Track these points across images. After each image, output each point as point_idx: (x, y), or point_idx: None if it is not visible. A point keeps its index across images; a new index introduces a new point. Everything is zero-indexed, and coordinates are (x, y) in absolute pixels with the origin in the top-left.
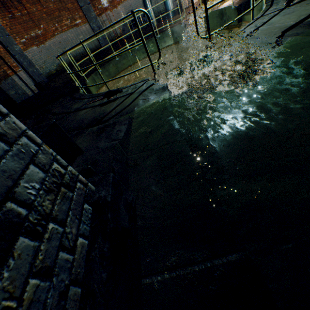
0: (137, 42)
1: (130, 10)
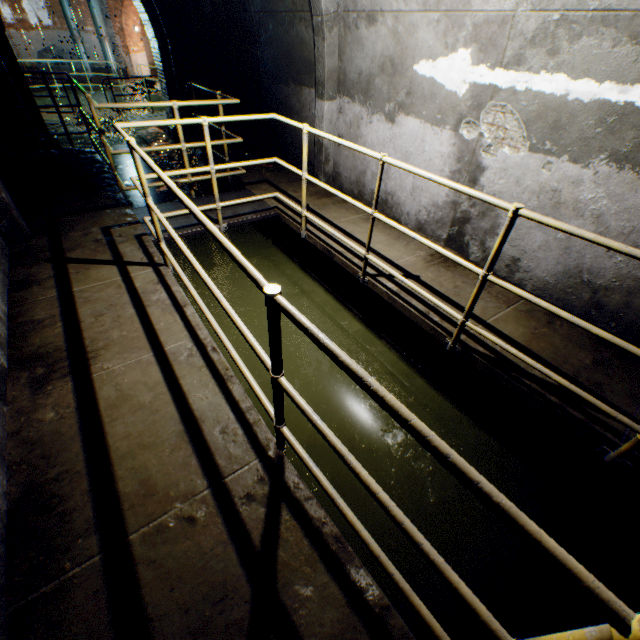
0: (61, 87)
1: (52, 45)
